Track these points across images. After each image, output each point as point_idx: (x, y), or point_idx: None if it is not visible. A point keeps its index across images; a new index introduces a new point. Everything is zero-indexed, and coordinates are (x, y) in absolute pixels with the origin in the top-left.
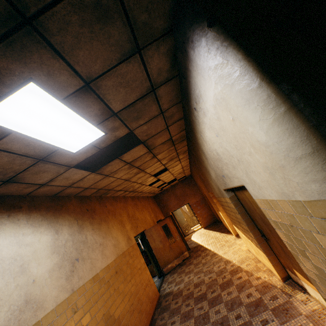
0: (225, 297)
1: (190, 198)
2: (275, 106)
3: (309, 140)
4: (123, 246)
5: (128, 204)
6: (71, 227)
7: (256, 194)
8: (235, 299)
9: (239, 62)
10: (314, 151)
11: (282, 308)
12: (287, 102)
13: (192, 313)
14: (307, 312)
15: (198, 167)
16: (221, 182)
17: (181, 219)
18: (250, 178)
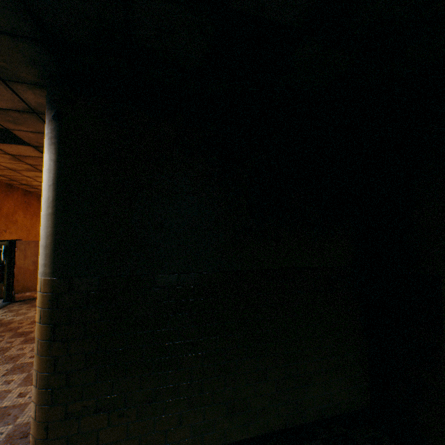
0: None
1: None
2: (48, 207)
3: (48, 239)
4: None
5: (10, 197)
6: None
7: None
8: None
9: (50, 161)
10: (46, 246)
11: None
12: (54, 209)
13: None
14: None
15: None
16: None
17: None
18: None
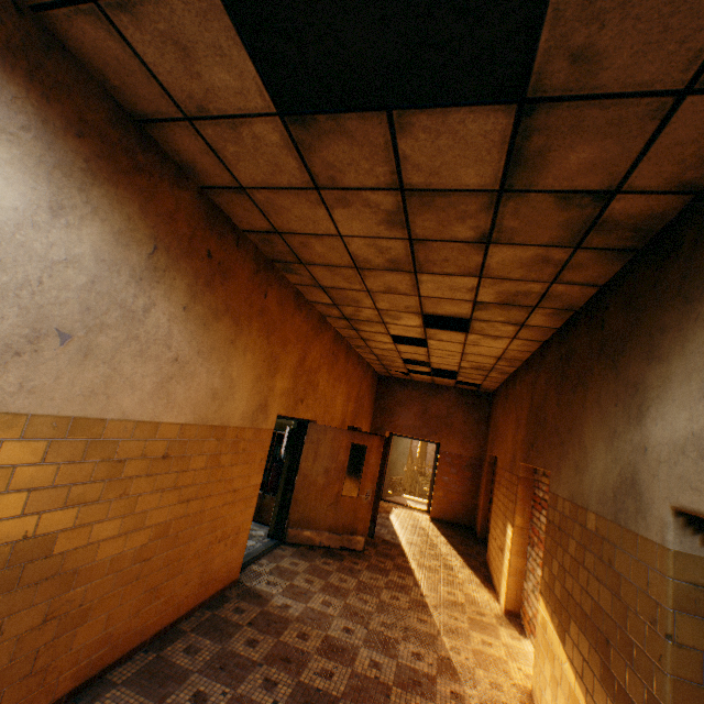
0: None
1: (449, 438)
2: None
3: None
4: (234, 413)
5: (319, 338)
6: (121, 244)
7: None
8: None
9: None
10: None
11: None
12: None
13: None
14: None
15: (568, 378)
16: None
17: (398, 461)
18: None
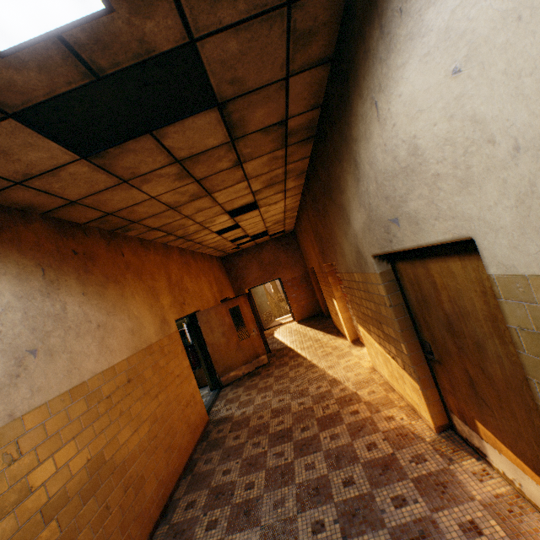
0: (327, 443)
1: (284, 271)
2: None
3: None
4: (151, 335)
5: (171, 259)
6: (24, 281)
7: (518, 261)
8: (344, 449)
9: None
10: None
11: (436, 482)
12: None
13: (263, 460)
14: (485, 497)
15: (320, 211)
16: (379, 236)
17: (263, 302)
18: (537, 209)
